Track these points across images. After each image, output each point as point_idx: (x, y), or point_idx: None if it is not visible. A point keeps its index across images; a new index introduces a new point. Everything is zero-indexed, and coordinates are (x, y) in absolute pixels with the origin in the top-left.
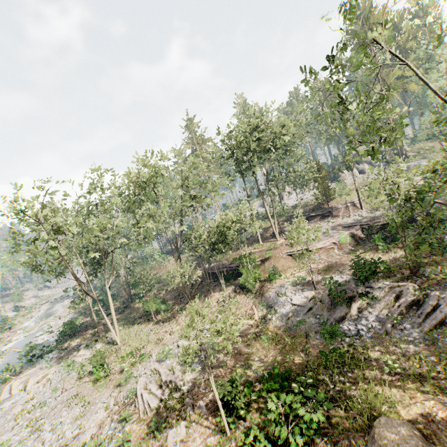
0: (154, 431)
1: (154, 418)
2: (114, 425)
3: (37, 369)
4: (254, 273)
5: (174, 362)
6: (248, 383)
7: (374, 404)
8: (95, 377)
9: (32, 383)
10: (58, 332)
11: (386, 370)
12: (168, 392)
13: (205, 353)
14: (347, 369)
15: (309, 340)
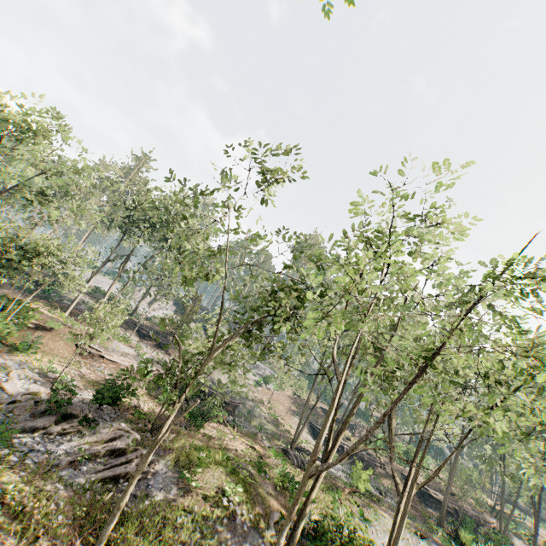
0: None
1: None
2: None
3: None
4: (6, 326)
5: None
6: None
7: None
8: None
9: None
10: None
11: None
12: None
13: None
14: None
15: None
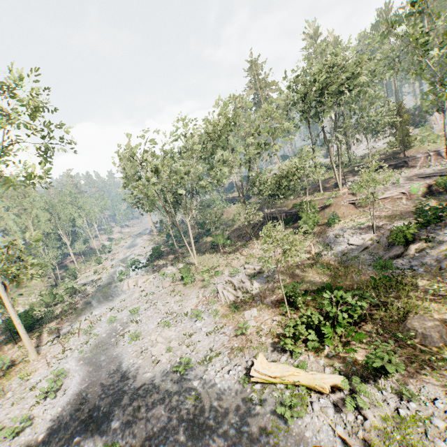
0: (234, 311)
1: (233, 304)
2: (205, 306)
3: (140, 275)
4: (314, 217)
5: (243, 278)
6: (304, 291)
7: (411, 310)
8: (183, 282)
9: (140, 282)
10: (146, 255)
11: (430, 292)
12: (241, 293)
13: (267, 274)
14: (393, 290)
15: (361, 270)
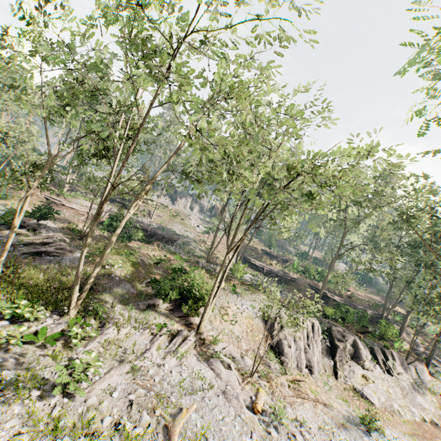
0: None
1: None
2: None
3: None
4: None
5: None
6: None
7: None
8: None
9: None
10: None
11: None
12: None
13: None
14: None
15: None
